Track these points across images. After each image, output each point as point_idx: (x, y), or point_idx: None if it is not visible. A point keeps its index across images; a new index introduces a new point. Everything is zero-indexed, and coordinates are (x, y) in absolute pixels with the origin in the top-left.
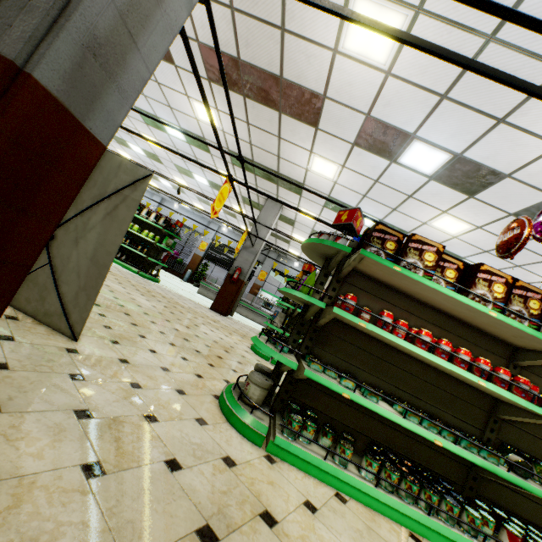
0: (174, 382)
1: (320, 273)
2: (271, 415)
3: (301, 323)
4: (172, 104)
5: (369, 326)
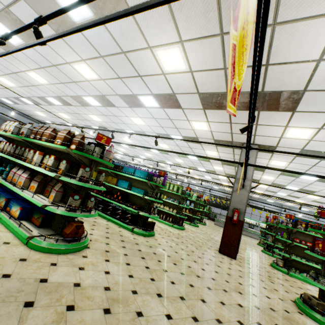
0: (259, 262)
1: (286, 232)
2: (286, 268)
3: (285, 245)
4: (204, 166)
5: (304, 246)
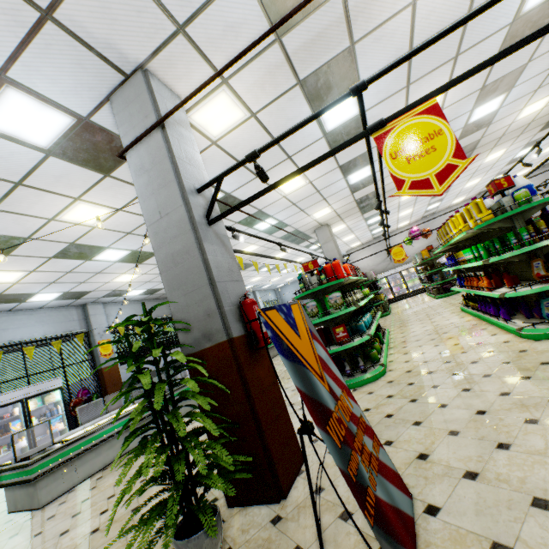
0: None
1: None
2: None
3: None
4: None
5: None
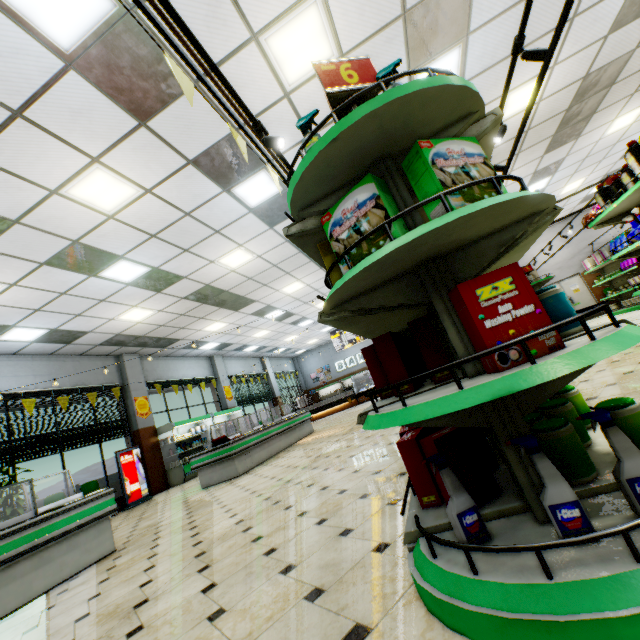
0: None
1: None
2: None
3: None
4: None
5: None
